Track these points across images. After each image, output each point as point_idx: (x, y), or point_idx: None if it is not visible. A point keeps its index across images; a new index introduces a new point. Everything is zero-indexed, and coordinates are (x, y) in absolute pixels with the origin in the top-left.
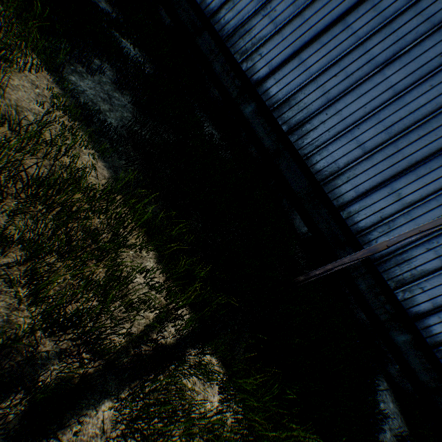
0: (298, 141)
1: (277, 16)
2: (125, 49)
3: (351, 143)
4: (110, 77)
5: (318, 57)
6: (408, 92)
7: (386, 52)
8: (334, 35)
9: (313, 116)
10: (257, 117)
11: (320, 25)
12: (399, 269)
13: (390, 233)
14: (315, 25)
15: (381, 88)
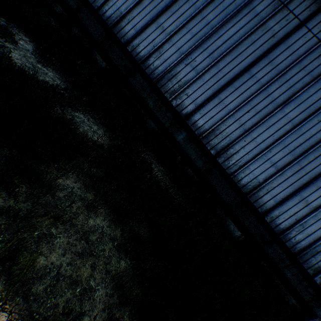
0: (225, 162)
1: (197, 64)
2: (80, 124)
3: (266, 163)
4: (78, 191)
5: (233, 97)
6: (302, 125)
7: (283, 95)
8: (243, 81)
9: (234, 143)
10: (188, 143)
11: (232, 73)
12: (314, 259)
13: (304, 231)
14: (228, 73)
15: (283, 121)
